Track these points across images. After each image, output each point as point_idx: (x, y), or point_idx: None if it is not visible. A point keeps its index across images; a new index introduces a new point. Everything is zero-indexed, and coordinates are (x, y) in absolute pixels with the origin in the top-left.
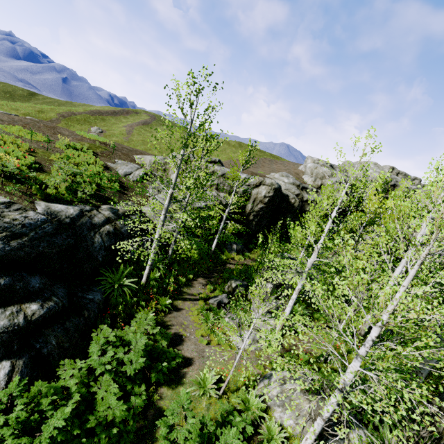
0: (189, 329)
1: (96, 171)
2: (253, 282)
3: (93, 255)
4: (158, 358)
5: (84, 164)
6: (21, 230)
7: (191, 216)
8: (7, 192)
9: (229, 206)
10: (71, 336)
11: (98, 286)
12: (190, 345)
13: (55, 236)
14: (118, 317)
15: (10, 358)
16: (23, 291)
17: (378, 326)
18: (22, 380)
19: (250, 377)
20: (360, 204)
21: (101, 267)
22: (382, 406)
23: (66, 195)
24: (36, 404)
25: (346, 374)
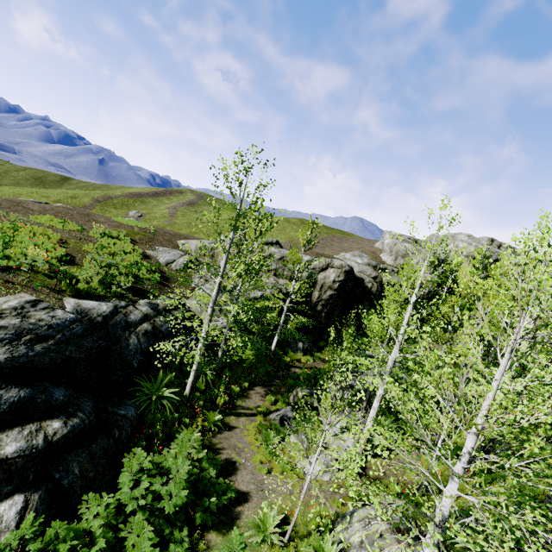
0: (244, 454)
1: (133, 261)
2: (325, 389)
3: (127, 360)
4: (205, 492)
5: (120, 254)
6: (47, 332)
7: (243, 308)
8: (34, 289)
9: (290, 294)
10: (97, 463)
11: (132, 399)
12: (246, 474)
13: (85, 338)
14: (155, 438)
15: (24, 491)
16: (45, 404)
17: (473, 433)
18: (37, 518)
19: (324, 518)
20: (443, 284)
21: (136, 375)
22: (496, 547)
23: (99, 290)
24: (51, 551)
25: (442, 501)
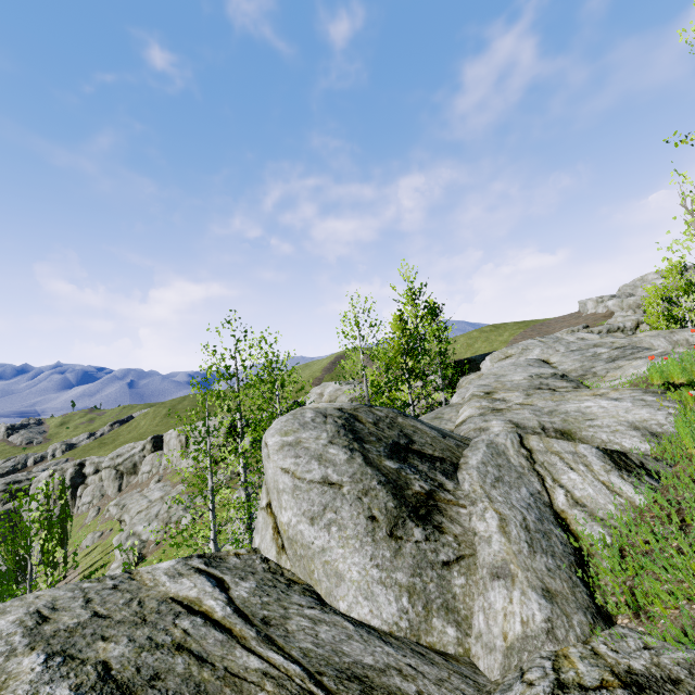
0: None
1: None
2: None
3: None
4: None
5: None
6: None
7: None
8: None
9: None
10: None
11: None
12: None
13: None
14: None
15: None
16: None
17: None
18: None
19: None
20: None
21: None
22: None
23: None
24: None
25: None
